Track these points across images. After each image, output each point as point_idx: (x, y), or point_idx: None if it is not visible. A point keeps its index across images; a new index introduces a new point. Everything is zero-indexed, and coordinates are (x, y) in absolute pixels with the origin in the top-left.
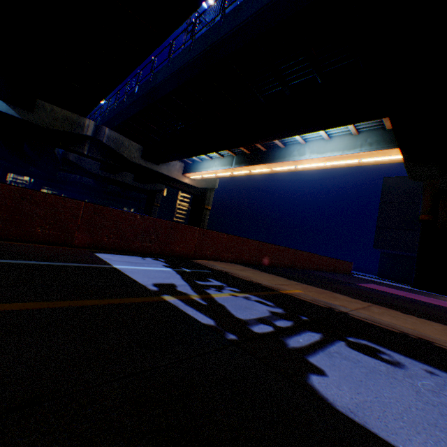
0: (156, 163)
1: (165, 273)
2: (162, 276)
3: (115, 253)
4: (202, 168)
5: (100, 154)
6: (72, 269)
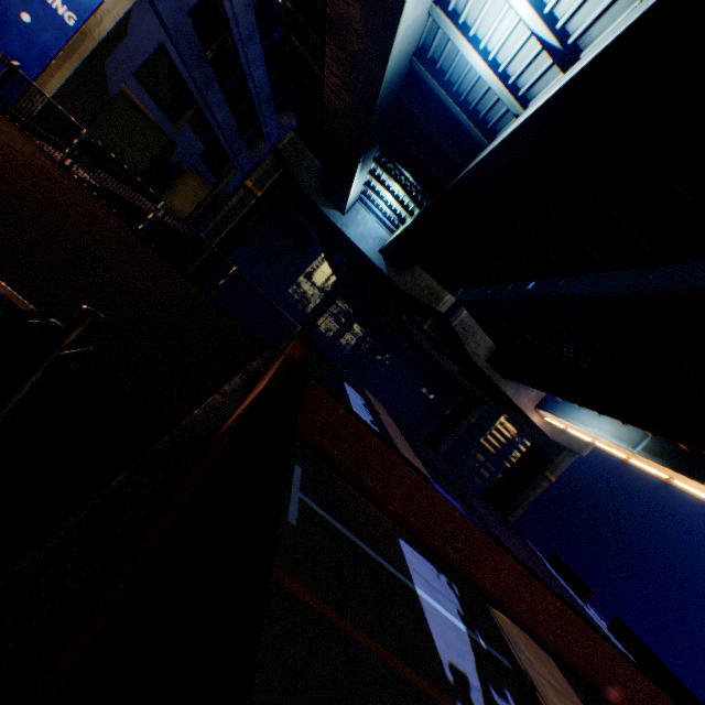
0: (503, 374)
1: (459, 638)
2: (456, 646)
3: (414, 545)
4: (572, 417)
5: (438, 334)
6: (389, 580)
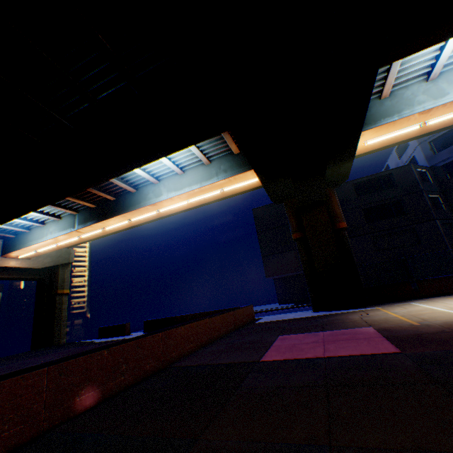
0: None
1: None
2: None
3: None
4: (32, 240)
5: None
6: None
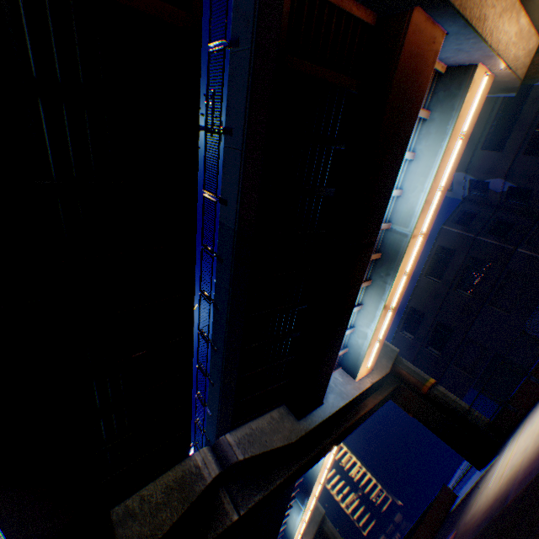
0: None
1: None
2: None
3: None
4: (292, 529)
5: None
6: None
